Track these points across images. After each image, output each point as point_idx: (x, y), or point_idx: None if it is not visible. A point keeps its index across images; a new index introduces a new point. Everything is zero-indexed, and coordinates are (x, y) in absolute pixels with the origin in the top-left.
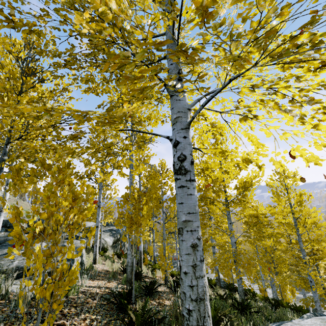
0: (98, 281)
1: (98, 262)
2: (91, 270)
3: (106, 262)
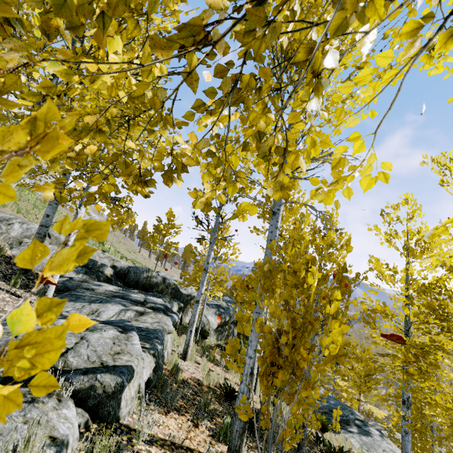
0: (175, 419)
1: (189, 357)
2: (175, 374)
3: (202, 359)
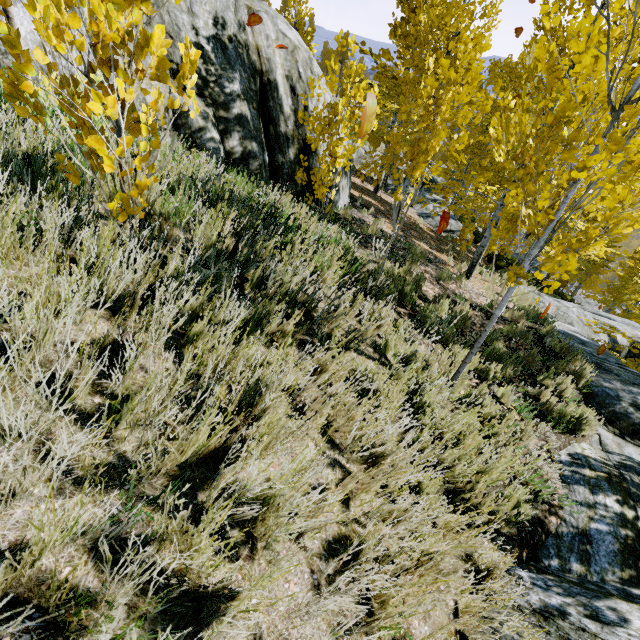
0: None
1: None
2: None
3: None
